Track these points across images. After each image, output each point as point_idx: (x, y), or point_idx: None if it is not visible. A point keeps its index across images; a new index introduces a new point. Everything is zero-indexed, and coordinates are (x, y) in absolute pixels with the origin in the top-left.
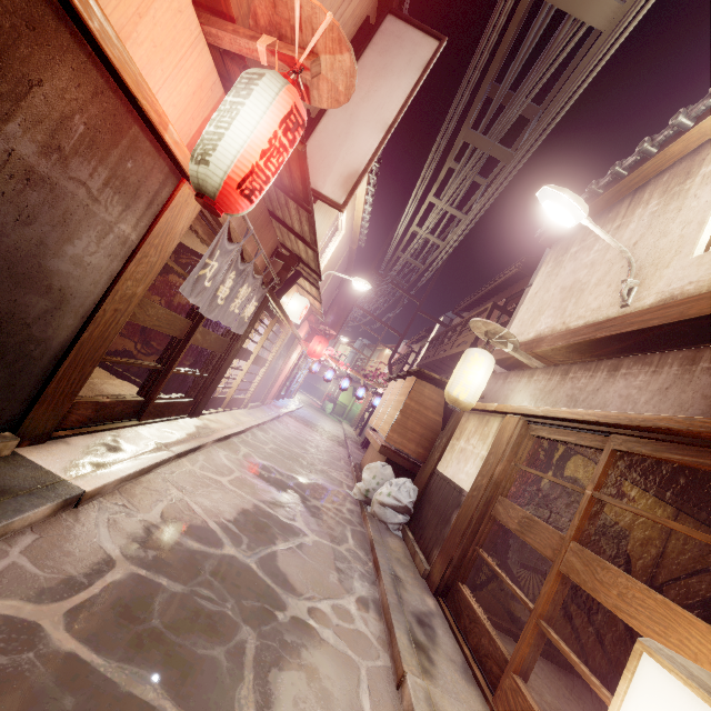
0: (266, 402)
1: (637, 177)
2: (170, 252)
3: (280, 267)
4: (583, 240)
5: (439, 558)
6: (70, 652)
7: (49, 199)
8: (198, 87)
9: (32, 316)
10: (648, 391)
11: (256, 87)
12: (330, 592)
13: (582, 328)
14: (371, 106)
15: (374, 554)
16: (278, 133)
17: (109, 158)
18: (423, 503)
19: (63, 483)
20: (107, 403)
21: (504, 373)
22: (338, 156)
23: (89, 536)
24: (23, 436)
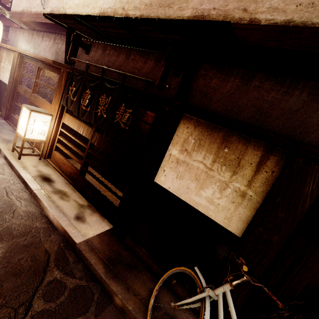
0: None
1: None
2: None
3: None
4: None
5: (3, 109)
6: None
7: None
8: None
9: None
10: (48, 48)
11: None
12: None
13: (34, 14)
14: None
15: None
16: None
17: None
18: None
19: None
20: None
21: (15, 28)
22: None
23: None
24: None
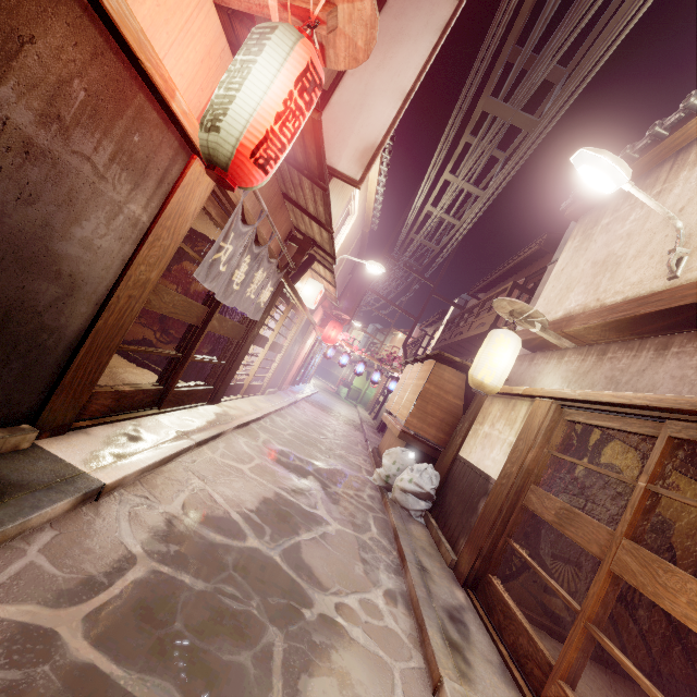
0: (282, 388)
1: (680, 136)
2: (183, 235)
3: (294, 251)
4: (616, 210)
5: (466, 548)
6: (88, 663)
7: (52, 175)
8: (206, 54)
9: (43, 303)
10: None
11: (268, 41)
12: (356, 586)
13: (621, 304)
14: (387, 74)
15: (399, 543)
16: (293, 94)
17: (114, 130)
18: (446, 490)
19: (83, 476)
20: (126, 393)
21: (530, 355)
22: (353, 129)
23: (109, 530)
24: (43, 427)
